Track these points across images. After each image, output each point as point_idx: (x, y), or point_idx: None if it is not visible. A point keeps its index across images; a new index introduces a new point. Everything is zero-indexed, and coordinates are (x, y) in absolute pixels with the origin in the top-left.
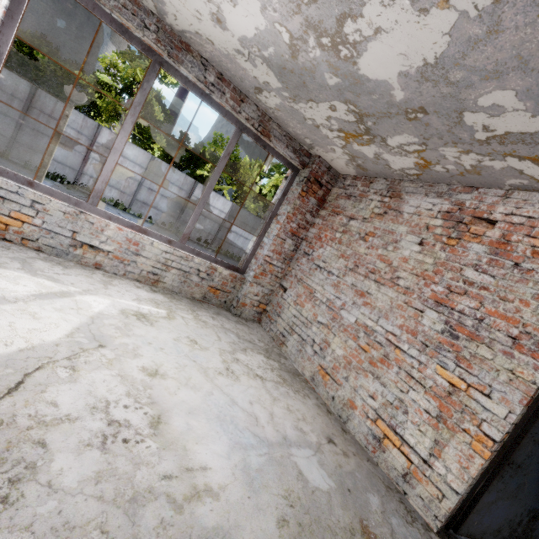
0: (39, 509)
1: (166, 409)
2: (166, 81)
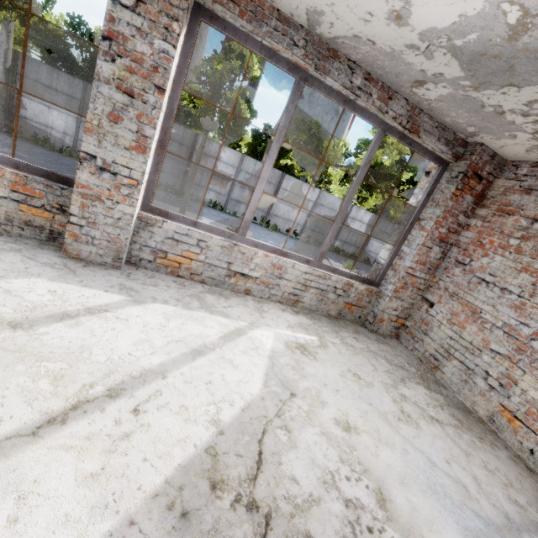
0: None
1: (380, 479)
2: (249, 76)
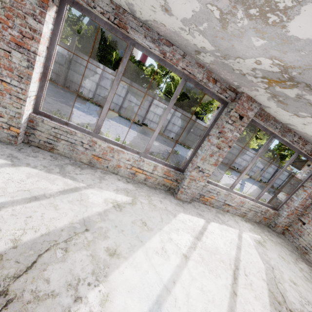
0: None
1: None
2: None
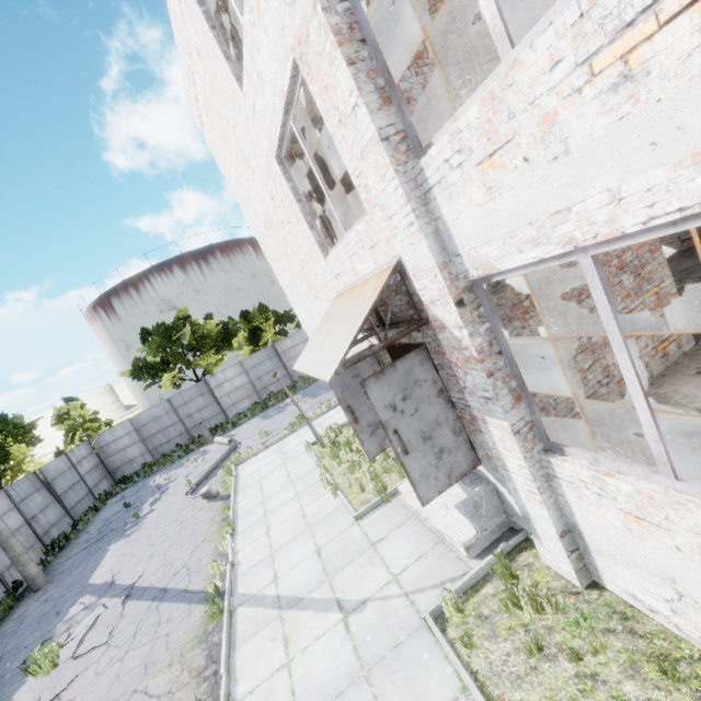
0: None
1: None
2: None
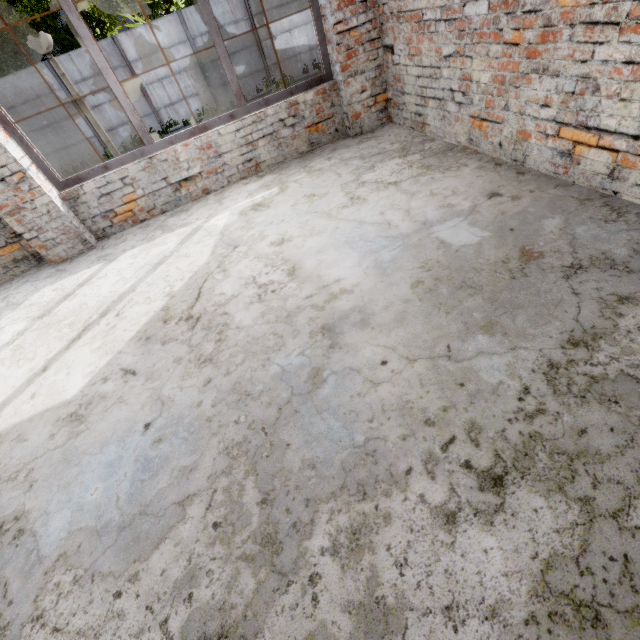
0: (237, 338)
1: (298, 260)
2: None
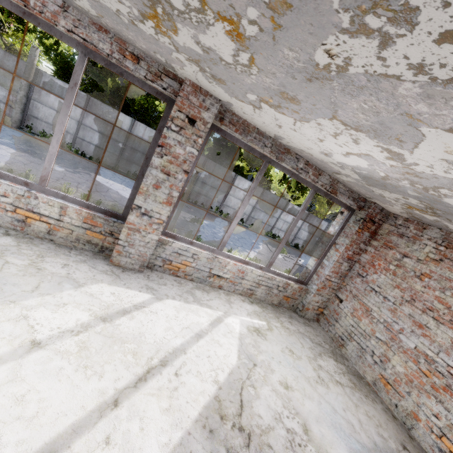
0: None
1: (305, 418)
2: None
